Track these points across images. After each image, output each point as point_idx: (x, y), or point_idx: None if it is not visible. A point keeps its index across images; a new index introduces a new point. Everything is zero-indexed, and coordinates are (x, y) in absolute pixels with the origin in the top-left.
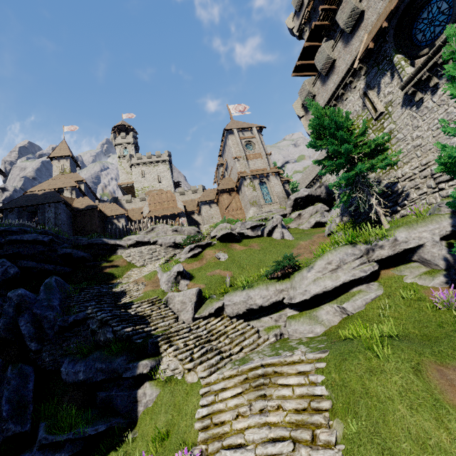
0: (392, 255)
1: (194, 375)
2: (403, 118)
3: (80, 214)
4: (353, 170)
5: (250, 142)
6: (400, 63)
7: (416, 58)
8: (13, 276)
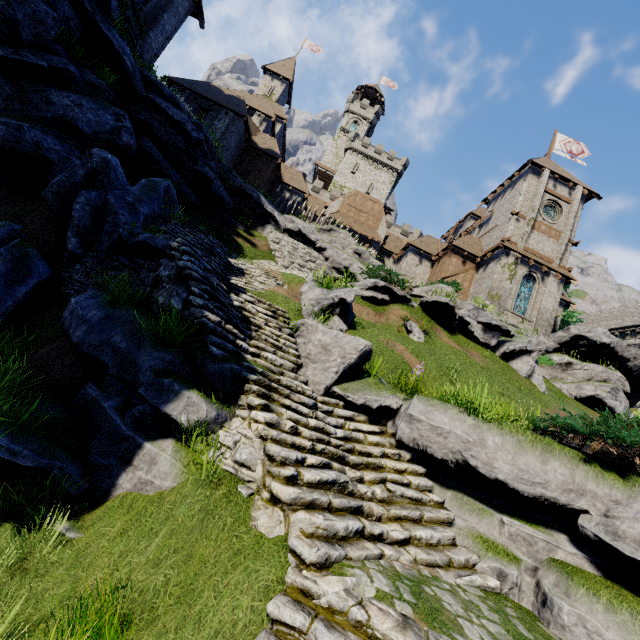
0: None
1: (279, 526)
2: None
3: (253, 153)
4: None
5: (557, 205)
6: None
7: None
8: (123, 148)
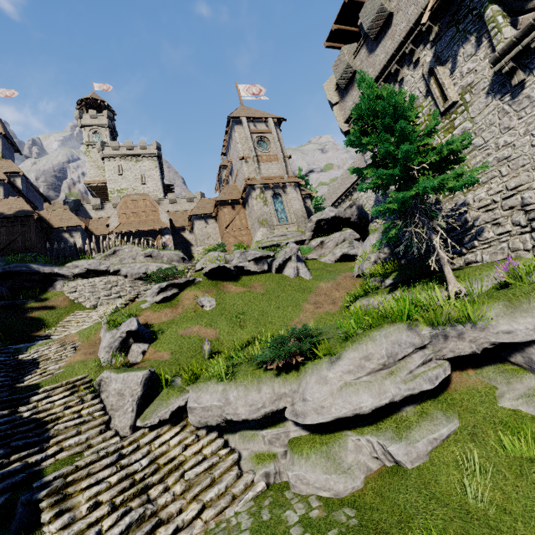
0: (480, 352)
1: None
2: (487, 113)
3: (5, 223)
4: (410, 189)
5: (264, 138)
6: (496, 19)
7: (520, 15)
8: None
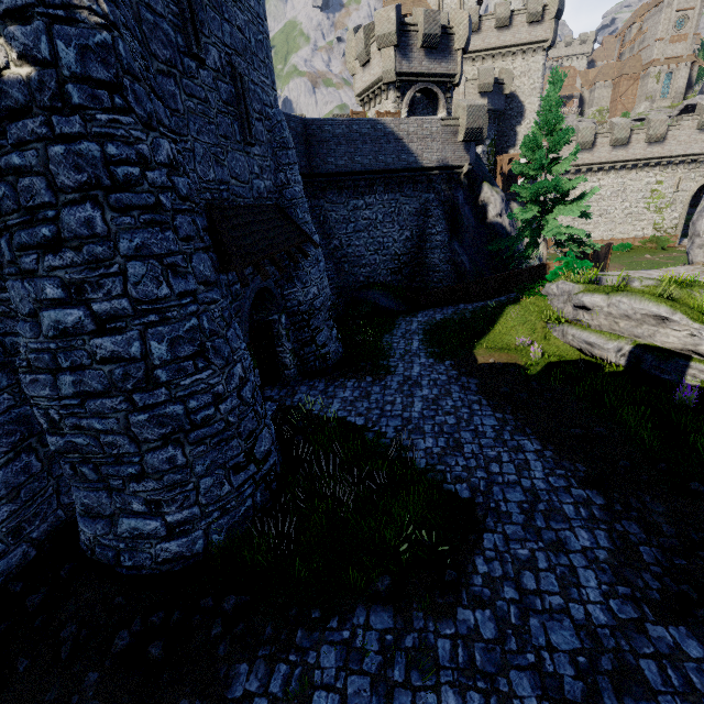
0: None
1: None
2: None
3: None
4: None
5: (685, 16)
6: None
7: None
8: None
